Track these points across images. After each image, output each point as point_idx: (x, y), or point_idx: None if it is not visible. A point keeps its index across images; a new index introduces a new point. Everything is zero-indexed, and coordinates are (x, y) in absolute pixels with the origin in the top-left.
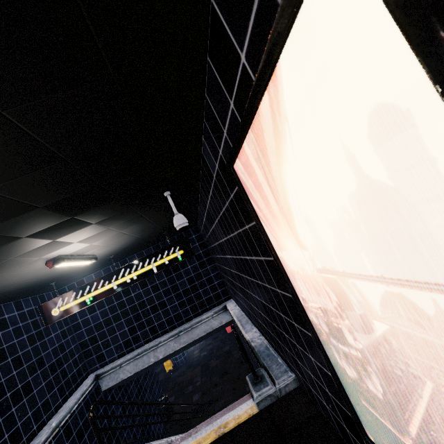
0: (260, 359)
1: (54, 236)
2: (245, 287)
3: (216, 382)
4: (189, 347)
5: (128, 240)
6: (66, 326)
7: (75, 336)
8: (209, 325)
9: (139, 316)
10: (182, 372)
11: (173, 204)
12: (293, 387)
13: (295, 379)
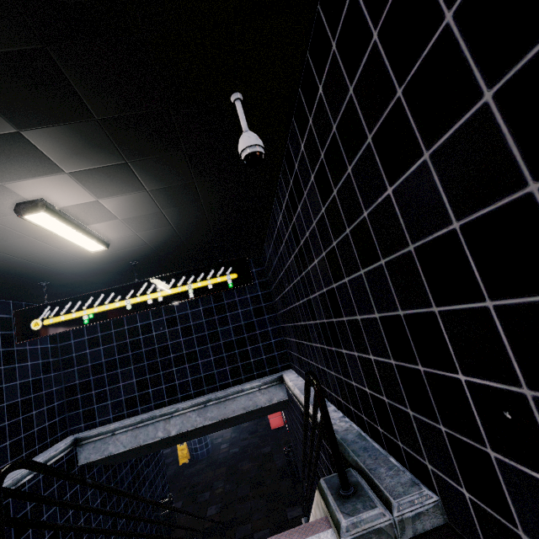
0: (348, 452)
1: (16, 114)
2: (338, 314)
3: (245, 495)
4: (217, 429)
5: (161, 230)
6: (53, 357)
7: (63, 375)
8: (252, 400)
9: (156, 365)
10: (200, 469)
11: (244, 117)
12: (433, 524)
13: (437, 507)
